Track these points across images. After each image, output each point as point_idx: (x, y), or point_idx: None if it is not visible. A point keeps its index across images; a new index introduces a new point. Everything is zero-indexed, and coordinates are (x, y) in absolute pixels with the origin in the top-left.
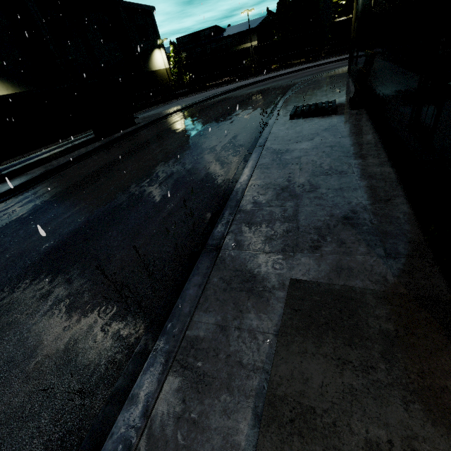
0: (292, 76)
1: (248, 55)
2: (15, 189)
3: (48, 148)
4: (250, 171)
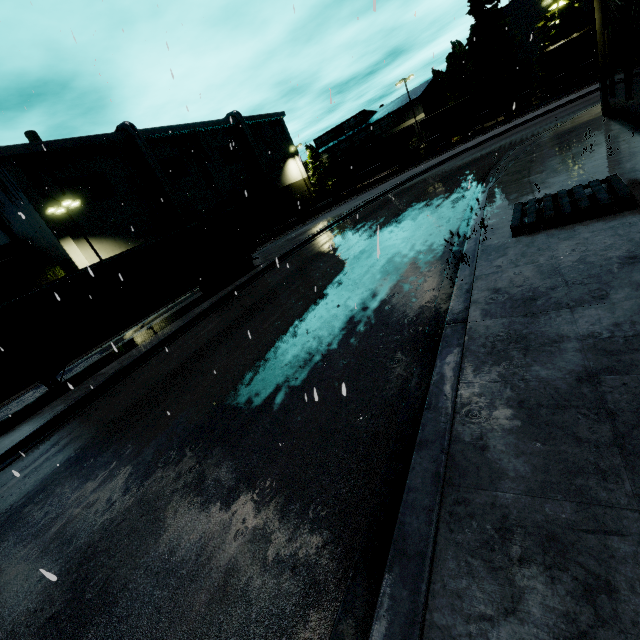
0: (488, 146)
1: (412, 134)
2: (68, 411)
3: (149, 317)
4: (440, 433)
